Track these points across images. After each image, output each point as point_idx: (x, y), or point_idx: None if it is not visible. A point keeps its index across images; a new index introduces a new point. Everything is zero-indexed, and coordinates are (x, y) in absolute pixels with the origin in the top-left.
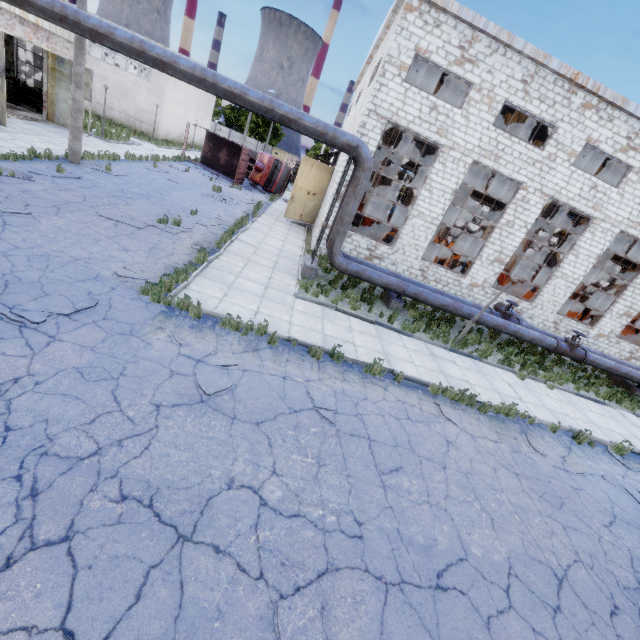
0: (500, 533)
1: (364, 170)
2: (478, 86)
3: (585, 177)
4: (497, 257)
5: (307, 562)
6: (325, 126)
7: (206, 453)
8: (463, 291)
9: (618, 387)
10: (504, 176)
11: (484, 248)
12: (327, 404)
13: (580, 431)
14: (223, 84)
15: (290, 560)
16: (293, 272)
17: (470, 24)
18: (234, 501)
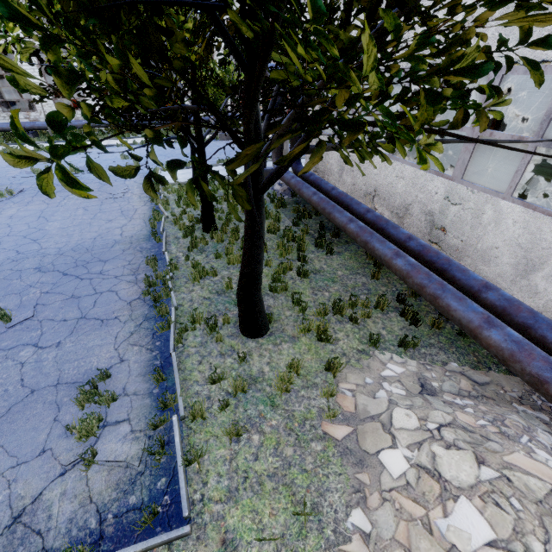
0: None
1: None
2: None
3: None
4: None
5: None
6: None
7: None
8: None
9: None
10: None
11: None
12: None
13: None
14: None
15: None
16: None
17: None
18: None
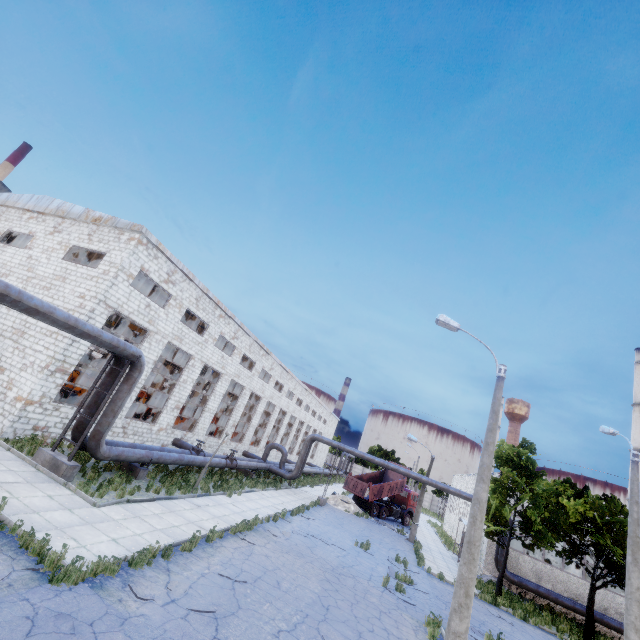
0: (311, 579)
1: (141, 372)
2: (175, 297)
3: (220, 352)
4: (177, 405)
5: (315, 634)
6: (119, 341)
7: (257, 635)
8: (153, 436)
9: (244, 475)
10: (183, 351)
11: (170, 400)
12: (233, 574)
13: (275, 514)
14: (29, 302)
15: (313, 638)
16: (44, 477)
17: (175, 264)
18: (286, 639)
